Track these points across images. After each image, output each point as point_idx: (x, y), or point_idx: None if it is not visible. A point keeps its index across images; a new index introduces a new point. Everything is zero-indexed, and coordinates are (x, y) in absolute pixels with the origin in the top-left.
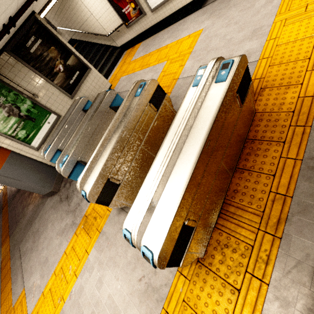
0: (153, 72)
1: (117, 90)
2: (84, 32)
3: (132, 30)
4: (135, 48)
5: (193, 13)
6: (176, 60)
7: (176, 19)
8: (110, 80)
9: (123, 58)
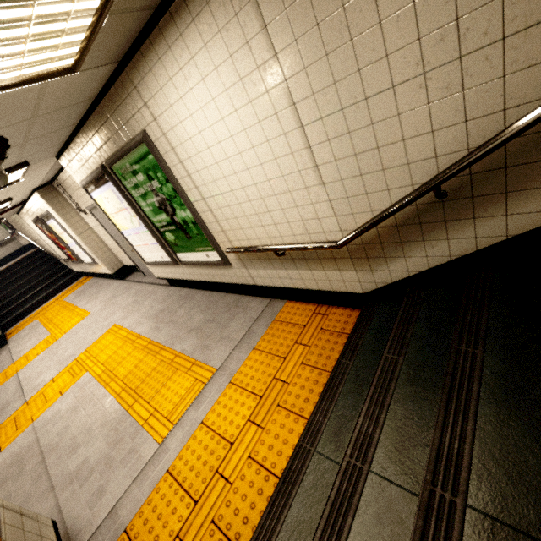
0: (35, 341)
1: (13, 339)
2: (38, 246)
3: (79, 266)
4: (84, 281)
5: (119, 281)
6: (49, 340)
7: (110, 277)
8: (34, 314)
9: (71, 287)
